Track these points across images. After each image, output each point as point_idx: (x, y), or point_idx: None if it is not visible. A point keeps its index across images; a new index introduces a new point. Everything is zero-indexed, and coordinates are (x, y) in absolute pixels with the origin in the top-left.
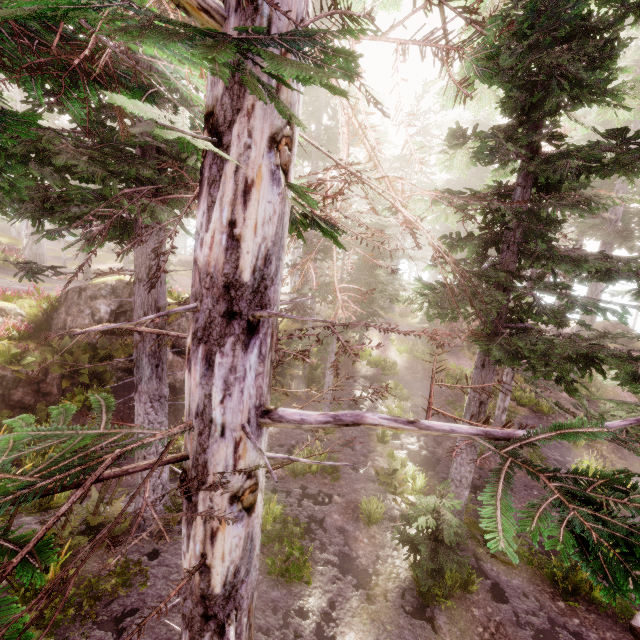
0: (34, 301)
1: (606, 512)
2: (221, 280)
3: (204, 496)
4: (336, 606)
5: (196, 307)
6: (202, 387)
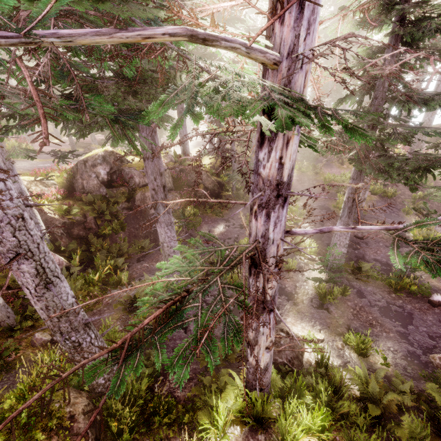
0: (57, 173)
1: (436, 252)
2: (275, 182)
3: (265, 266)
4: (279, 309)
5: (261, 194)
6: (264, 226)
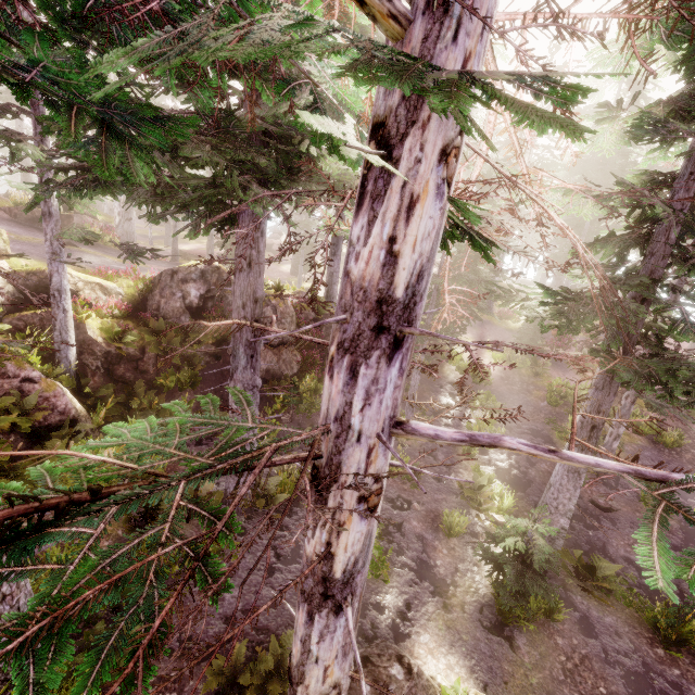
0: (131, 281)
1: None
2: (374, 295)
3: (335, 493)
4: (412, 607)
5: (345, 319)
6: (344, 395)
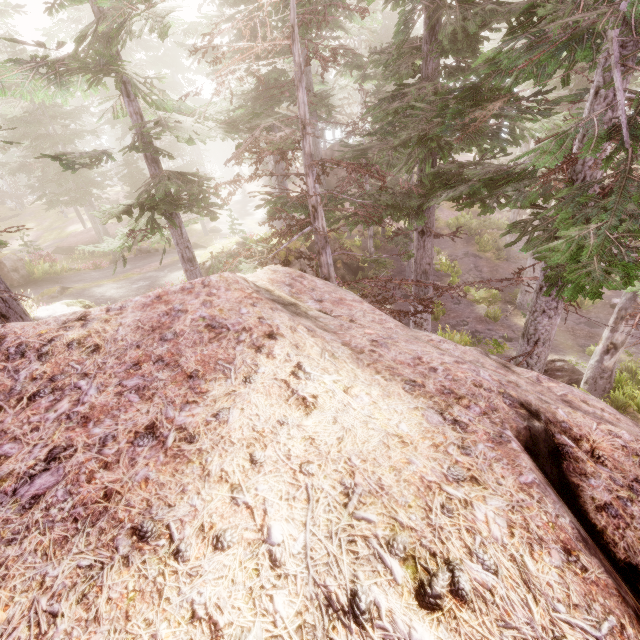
0: None
1: None
2: None
3: None
4: None
5: None
6: None
